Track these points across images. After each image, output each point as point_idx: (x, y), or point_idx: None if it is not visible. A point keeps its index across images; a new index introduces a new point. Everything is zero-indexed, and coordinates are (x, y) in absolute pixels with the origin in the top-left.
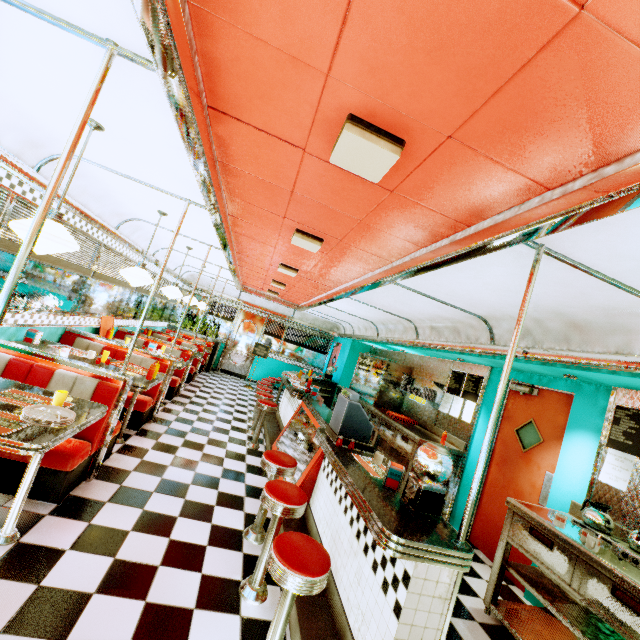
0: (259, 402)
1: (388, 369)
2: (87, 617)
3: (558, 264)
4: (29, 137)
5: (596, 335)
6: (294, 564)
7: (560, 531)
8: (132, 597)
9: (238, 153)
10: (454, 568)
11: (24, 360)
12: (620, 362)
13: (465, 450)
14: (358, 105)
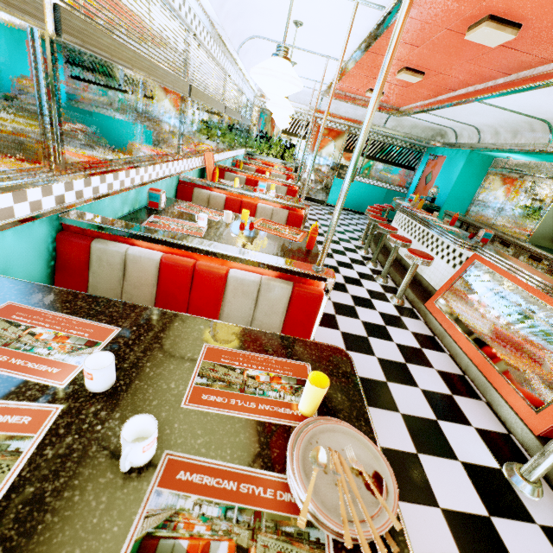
0: (412, 255)
1: None
2: None
3: None
4: None
5: None
6: None
7: None
8: None
9: None
10: None
11: (179, 260)
12: None
13: None
14: None
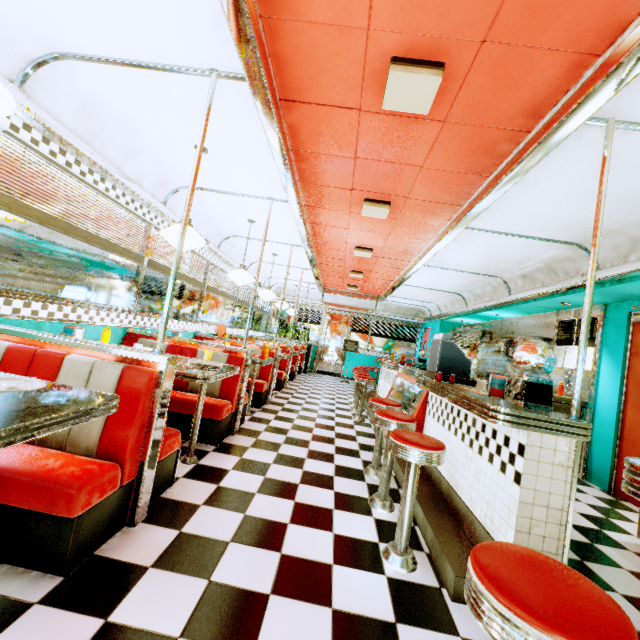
0: (357, 377)
1: (484, 337)
2: (255, 504)
3: (639, 137)
4: (158, 179)
5: None
6: (411, 441)
7: None
8: (284, 498)
9: (306, 136)
10: (571, 437)
11: (177, 344)
12: None
13: (590, 399)
14: (397, 46)
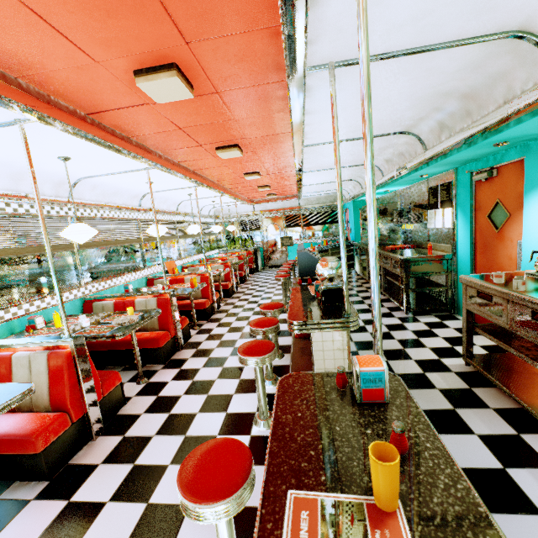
0: (275, 277)
1: (378, 212)
2: (179, 404)
3: None
4: (54, 182)
5: (485, 95)
6: (246, 353)
7: (494, 286)
8: (201, 394)
9: (130, 127)
10: (341, 330)
11: (119, 301)
12: (507, 111)
13: (453, 252)
14: (129, 64)
